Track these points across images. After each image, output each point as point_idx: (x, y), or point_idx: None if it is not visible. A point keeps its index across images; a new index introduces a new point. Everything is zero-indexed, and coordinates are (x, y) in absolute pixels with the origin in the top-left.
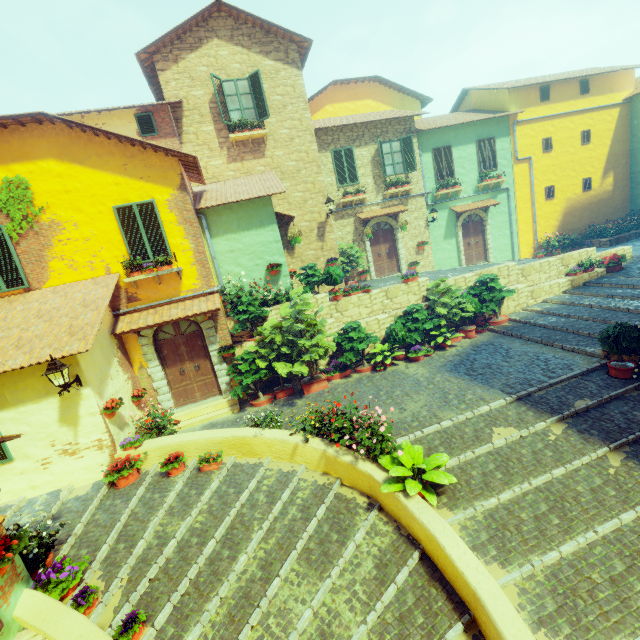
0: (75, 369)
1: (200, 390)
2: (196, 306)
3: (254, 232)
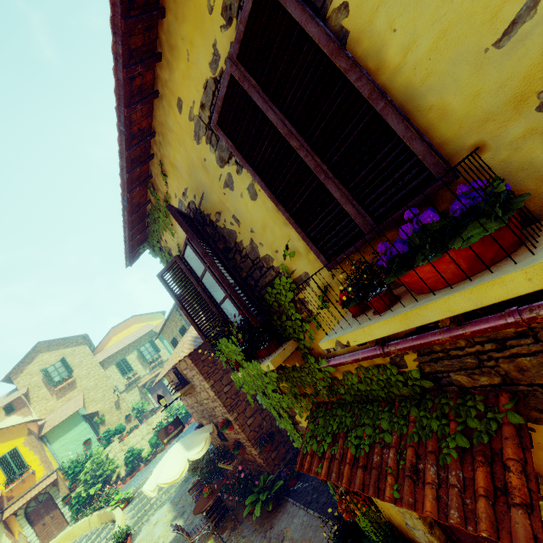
0: None
1: (56, 529)
2: (44, 484)
3: (73, 430)
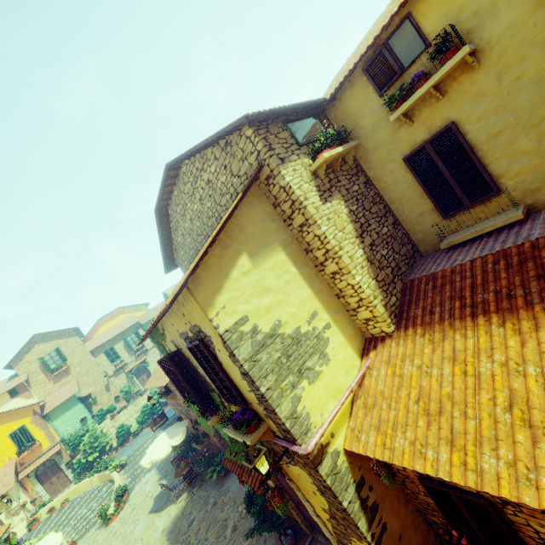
0: (9, 497)
1: (62, 486)
2: (50, 453)
3: (71, 410)
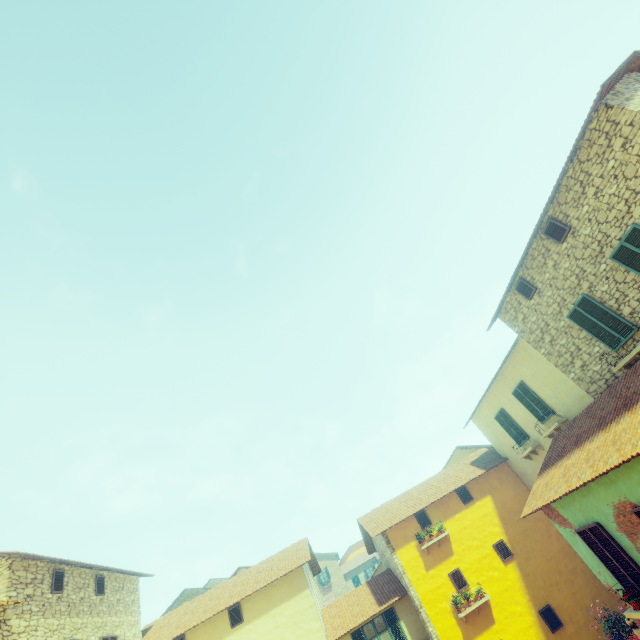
0: None
1: None
2: None
3: None
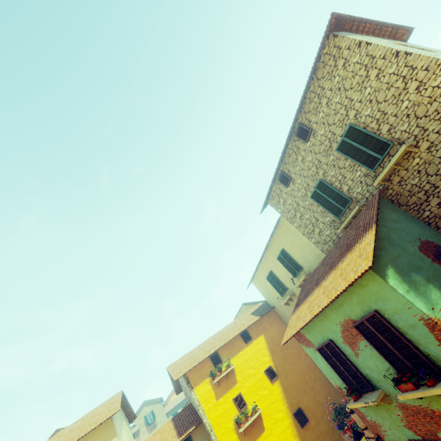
0: None
1: None
2: None
3: None
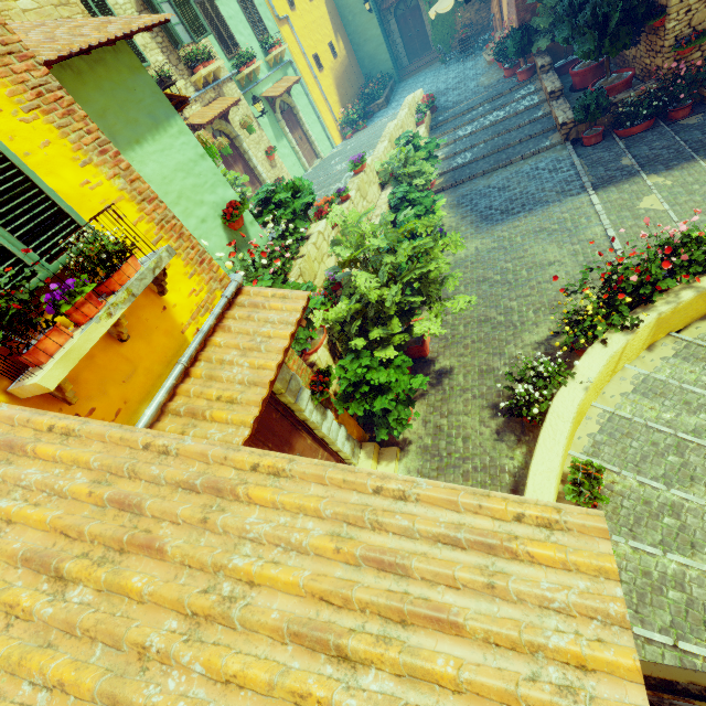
0: None
1: None
2: (260, 328)
3: (153, 145)
